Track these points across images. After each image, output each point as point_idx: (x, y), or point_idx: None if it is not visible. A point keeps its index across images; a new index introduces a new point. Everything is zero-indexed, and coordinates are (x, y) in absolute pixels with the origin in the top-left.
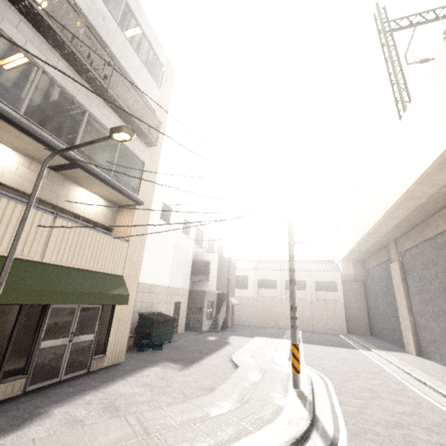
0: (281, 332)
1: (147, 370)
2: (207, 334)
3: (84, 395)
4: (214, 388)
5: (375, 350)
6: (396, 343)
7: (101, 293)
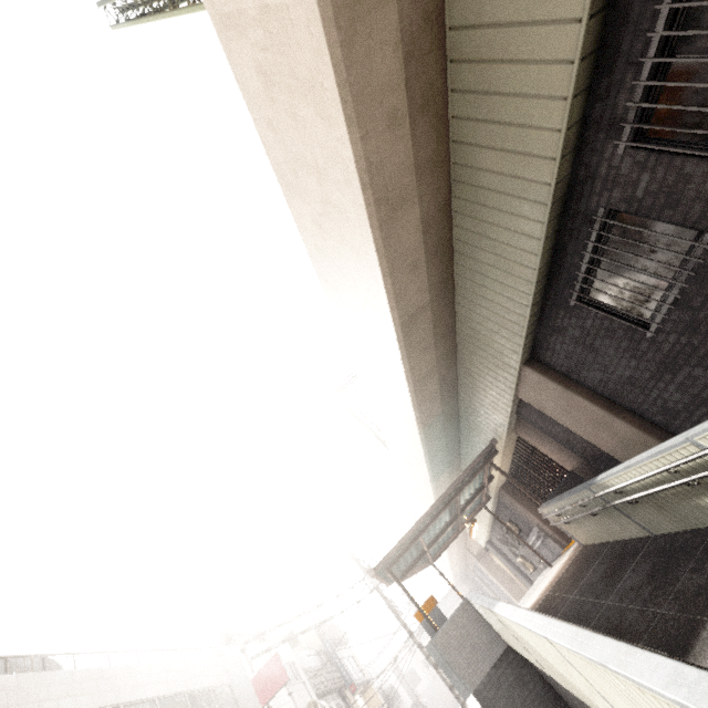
0: None
1: None
2: None
3: None
4: None
5: None
6: None
7: None
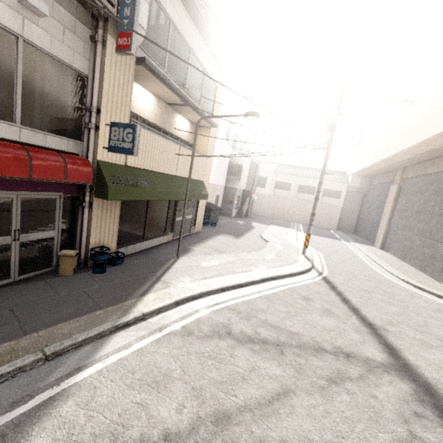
0: (287, 223)
1: (217, 237)
2: (235, 219)
3: (199, 244)
4: (260, 249)
5: (353, 242)
6: (369, 240)
7: (199, 194)
